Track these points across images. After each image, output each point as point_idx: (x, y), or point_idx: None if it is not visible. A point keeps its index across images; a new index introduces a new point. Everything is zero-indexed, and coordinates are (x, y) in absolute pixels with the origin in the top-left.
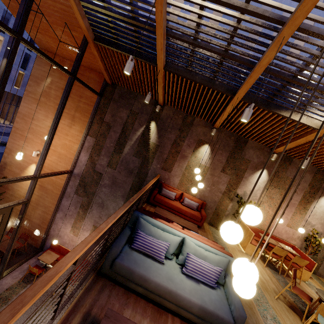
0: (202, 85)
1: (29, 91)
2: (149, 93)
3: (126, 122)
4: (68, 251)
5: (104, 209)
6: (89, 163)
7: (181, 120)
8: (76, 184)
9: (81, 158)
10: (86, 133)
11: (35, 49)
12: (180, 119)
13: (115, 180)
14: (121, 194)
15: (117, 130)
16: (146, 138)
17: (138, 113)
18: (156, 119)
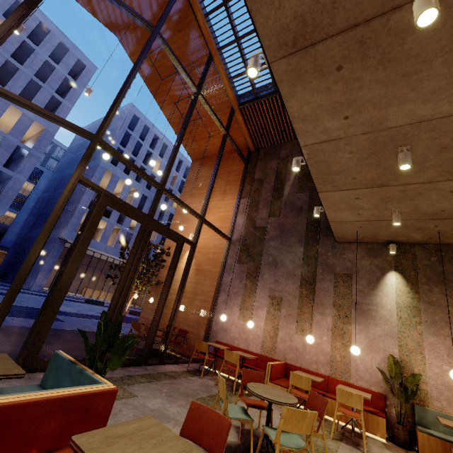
0: None
1: (185, 192)
2: None
3: (278, 169)
4: (240, 349)
5: (279, 267)
6: (247, 223)
7: None
8: (236, 251)
9: (238, 221)
10: (239, 196)
11: (206, 102)
12: None
13: (282, 227)
14: (296, 239)
15: (271, 180)
16: (305, 171)
17: (288, 156)
18: None
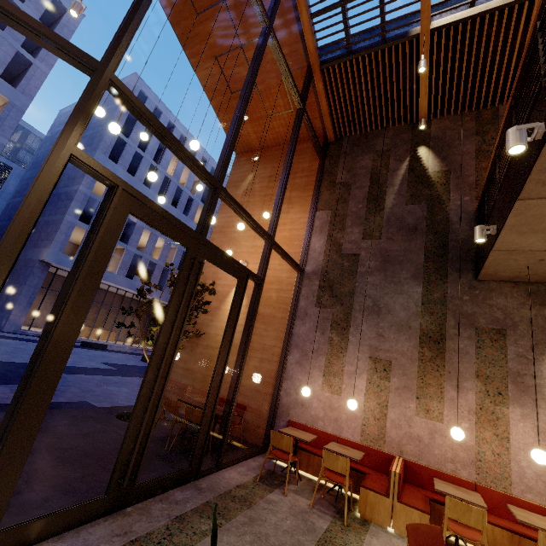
0: (507, 7)
1: None
2: (422, 57)
3: (374, 168)
4: (327, 435)
5: (383, 315)
6: (329, 248)
7: (473, 122)
8: (313, 288)
9: (313, 245)
10: (314, 208)
11: (279, 47)
12: (469, 122)
13: (386, 255)
14: (408, 274)
15: (363, 184)
16: (419, 171)
17: (389, 150)
18: (425, 142)
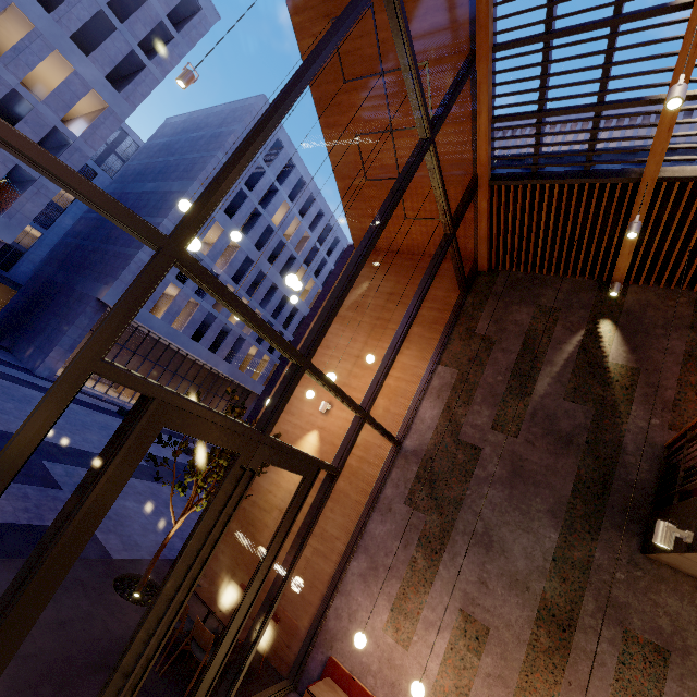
0: None
1: None
2: (636, 217)
3: (532, 330)
4: None
5: (493, 554)
6: (443, 424)
7: (690, 308)
8: (408, 475)
9: (423, 412)
10: (437, 359)
11: (437, 163)
12: (685, 306)
13: (519, 464)
14: (544, 505)
15: (511, 348)
16: (594, 356)
17: (559, 309)
18: (612, 315)
